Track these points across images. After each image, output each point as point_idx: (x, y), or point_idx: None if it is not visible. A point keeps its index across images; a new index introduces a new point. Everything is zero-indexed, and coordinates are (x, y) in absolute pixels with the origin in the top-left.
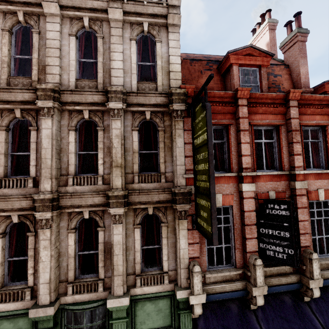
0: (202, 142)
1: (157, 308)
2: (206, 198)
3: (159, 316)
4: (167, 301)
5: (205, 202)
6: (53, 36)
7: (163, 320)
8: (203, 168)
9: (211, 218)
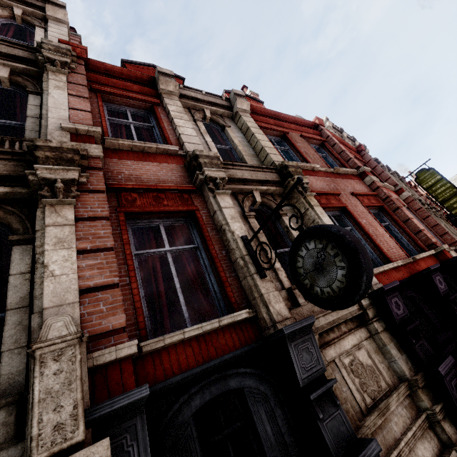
0: (436, 181)
1: None
2: (456, 196)
3: None
4: None
5: (456, 198)
6: (351, 144)
7: None
8: (444, 188)
9: None
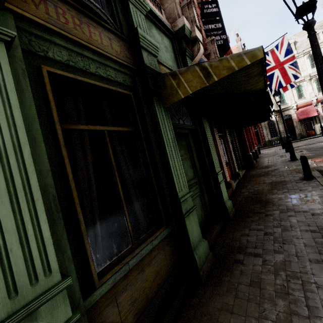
0: None
1: (164, 43)
2: None
3: (167, 55)
4: (169, 43)
5: None
6: None
7: (172, 63)
8: None
9: None
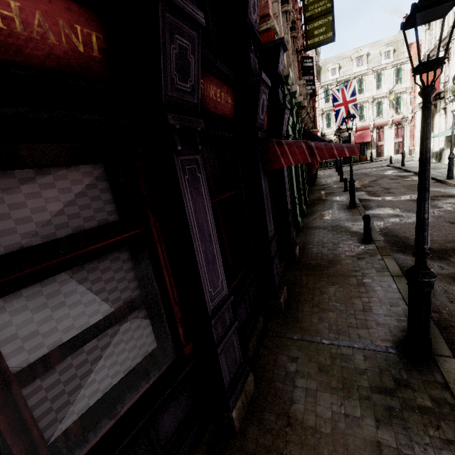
0: None
1: None
2: (326, 16)
3: None
4: None
5: (323, 21)
6: None
7: None
8: None
9: (333, 25)
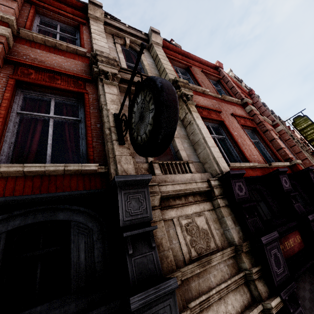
0: (307, 125)
1: None
2: None
3: None
4: None
5: None
6: None
7: None
8: (313, 131)
9: None
